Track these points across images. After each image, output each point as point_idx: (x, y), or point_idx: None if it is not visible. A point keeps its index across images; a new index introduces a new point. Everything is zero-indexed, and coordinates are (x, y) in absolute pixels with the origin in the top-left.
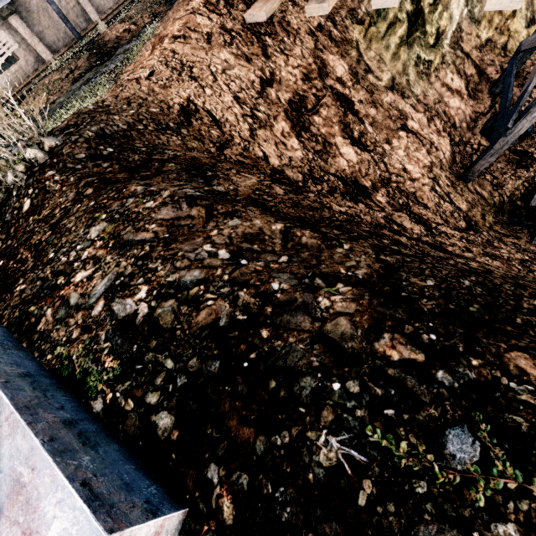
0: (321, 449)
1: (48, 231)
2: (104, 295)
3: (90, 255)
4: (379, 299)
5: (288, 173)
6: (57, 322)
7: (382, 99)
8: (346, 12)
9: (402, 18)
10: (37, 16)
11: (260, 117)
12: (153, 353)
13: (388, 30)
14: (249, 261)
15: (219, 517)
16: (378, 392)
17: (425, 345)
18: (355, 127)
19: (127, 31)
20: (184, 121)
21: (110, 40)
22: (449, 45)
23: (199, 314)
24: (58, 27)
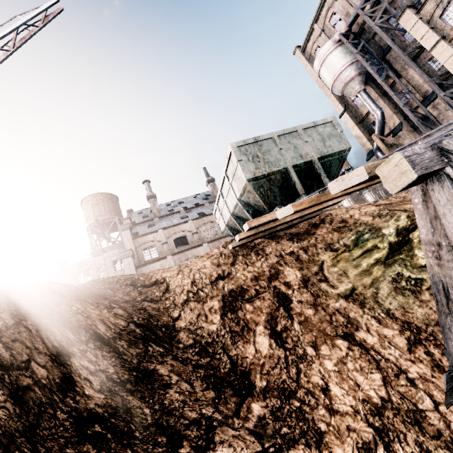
0: None
1: None
2: None
3: None
4: None
5: (181, 333)
6: None
7: (328, 303)
8: (323, 245)
9: (382, 246)
10: None
11: (201, 295)
12: None
13: (363, 254)
14: None
15: None
16: None
17: None
18: (281, 321)
19: None
20: (148, 285)
21: None
22: None
23: None
24: None
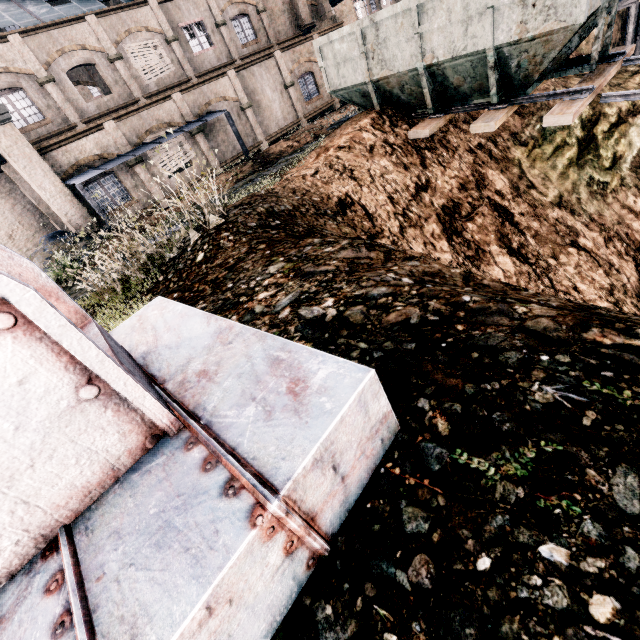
0: (535, 392)
1: (224, 271)
2: (290, 305)
3: (271, 283)
4: (581, 313)
5: None
6: (243, 323)
7: (547, 213)
8: (508, 136)
9: (571, 143)
10: (217, 135)
11: (412, 217)
12: (345, 339)
13: (554, 152)
14: (434, 286)
15: (433, 431)
16: (592, 362)
17: (639, 336)
18: (514, 238)
19: (290, 147)
20: (340, 211)
21: (274, 153)
22: (629, 169)
23: (389, 315)
24: (230, 143)
